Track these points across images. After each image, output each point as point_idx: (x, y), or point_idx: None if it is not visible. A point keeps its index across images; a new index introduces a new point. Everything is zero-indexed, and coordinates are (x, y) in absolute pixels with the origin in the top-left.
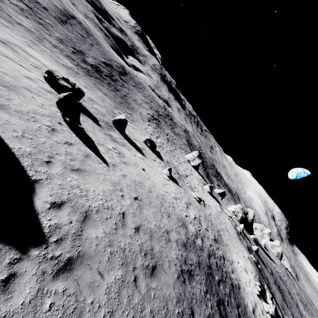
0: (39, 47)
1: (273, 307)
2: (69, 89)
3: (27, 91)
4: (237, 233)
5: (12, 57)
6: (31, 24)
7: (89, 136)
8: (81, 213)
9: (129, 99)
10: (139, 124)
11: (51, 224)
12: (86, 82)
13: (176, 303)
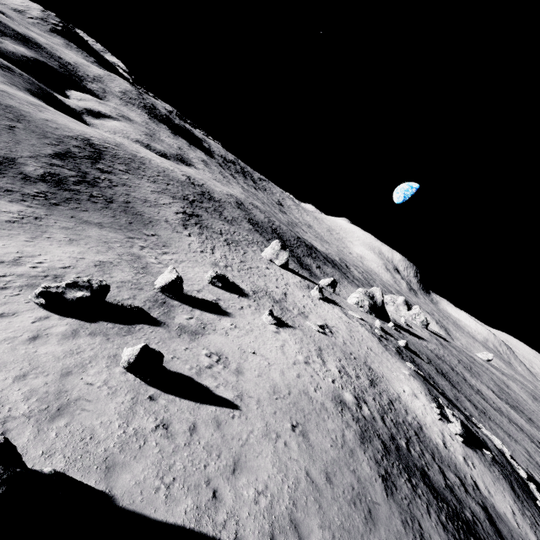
0: None
1: (458, 423)
2: (88, 297)
3: (71, 378)
4: (378, 340)
5: None
6: None
7: (182, 375)
8: (291, 529)
9: (135, 204)
10: (176, 245)
11: None
12: (62, 227)
13: (405, 531)
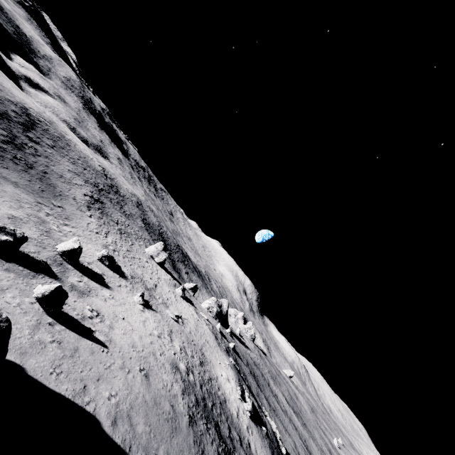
0: None
1: (251, 403)
2: (10, 242)
3: None
4: (215, 338)
5: None
6: None
7: (71, 316)
8: (127, 418)
9: (52, 177)
10: (77, 221)
11: (121, 440)
12: None
13: (194, 446)
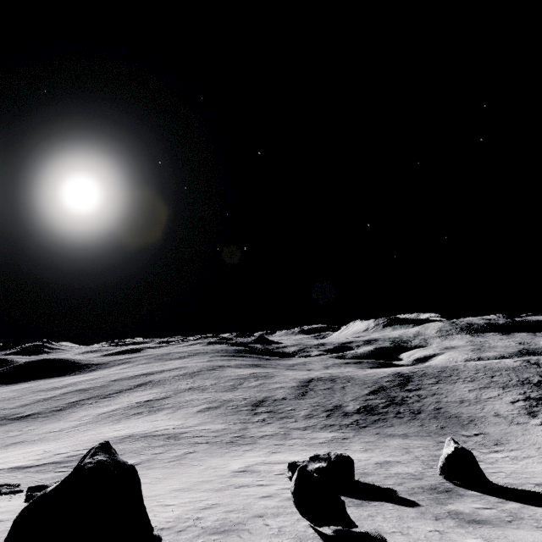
0: (286, 445)
1: None
2: (325, 469)
3: (258, 518)
4: None
5: (249, 481)
6: (274, 427)
7: None
8: None
9: (448, 408)
10: (518, 439)
11: None
12: (363, 441)
13: None
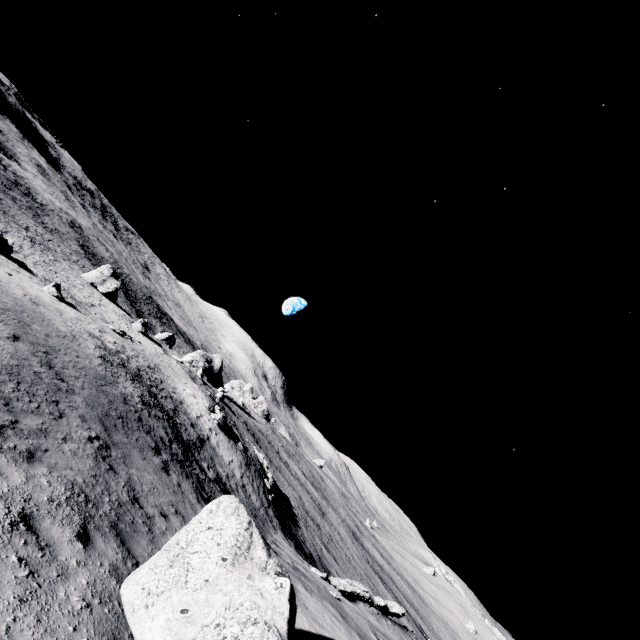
0: None
1: (221, 414)
2: None
3: None
4: (191, 377)
5: None
6: None
7: None
8: None
9: None
10: None
11: None
12: None
13: (100, 365)
